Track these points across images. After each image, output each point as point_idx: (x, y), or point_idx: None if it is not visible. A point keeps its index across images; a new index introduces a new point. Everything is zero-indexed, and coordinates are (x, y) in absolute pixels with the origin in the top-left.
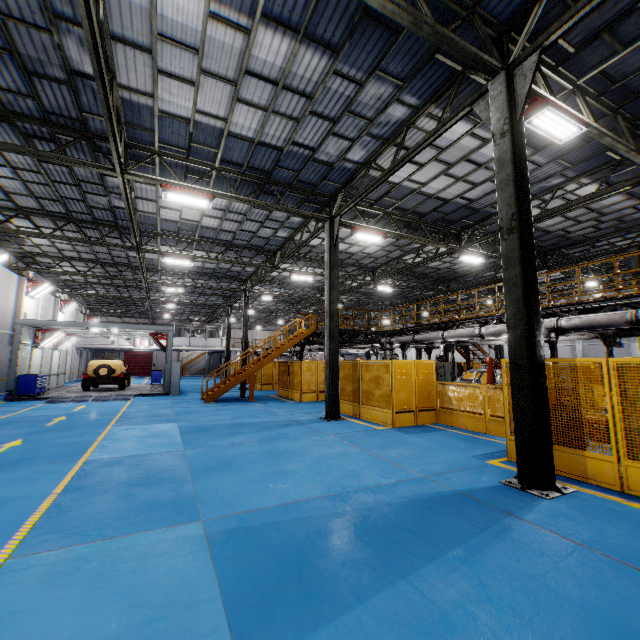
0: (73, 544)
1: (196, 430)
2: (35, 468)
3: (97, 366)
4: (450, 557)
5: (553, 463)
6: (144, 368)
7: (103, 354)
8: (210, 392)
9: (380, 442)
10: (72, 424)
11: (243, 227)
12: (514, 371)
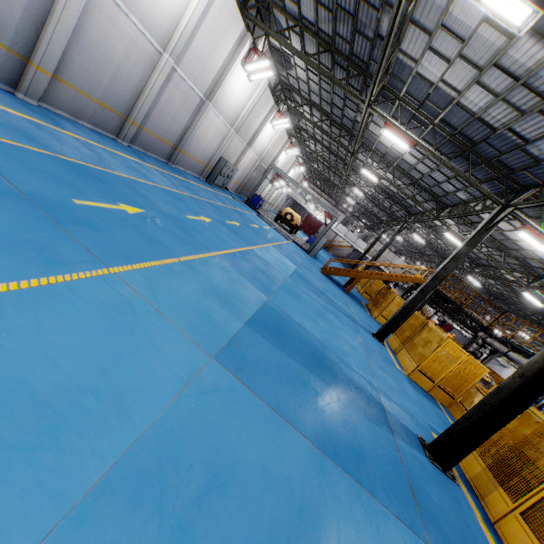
0: (231, 267)
1: (301, 277)
2: (236, 237)
3: (288, 212)
4: (335, 392)
5: (460, 459)
6: (311, 230)
7: (295, 207)
8: (328, 269)
9: (384, 366)
10: (258, 232)
11: (432, 174)
12: (493, 392)
